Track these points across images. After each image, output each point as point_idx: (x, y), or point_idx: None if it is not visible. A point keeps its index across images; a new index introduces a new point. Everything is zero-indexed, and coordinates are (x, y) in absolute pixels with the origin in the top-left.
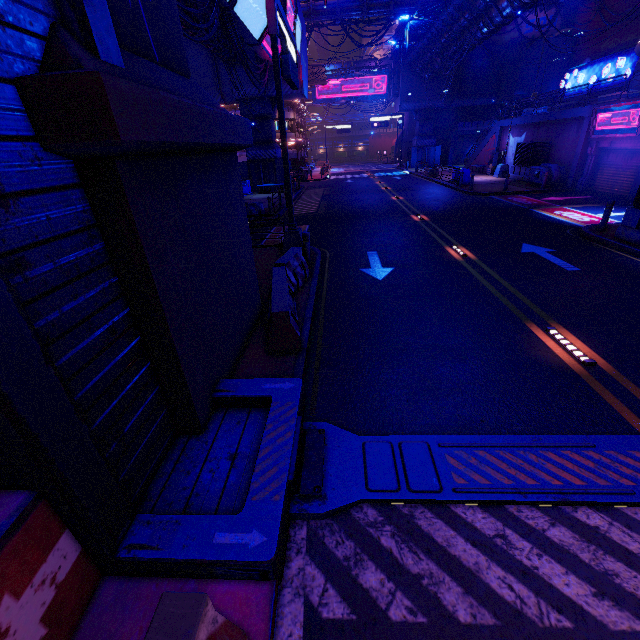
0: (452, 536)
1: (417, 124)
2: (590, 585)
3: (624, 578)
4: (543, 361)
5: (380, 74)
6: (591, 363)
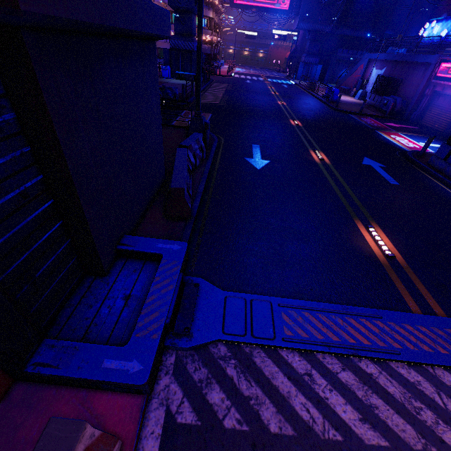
0: (276, 371)
1: (308, 43)
2: (359, 413)
3: (381, 410)
4: (360, 250)
5: None
6: (392, 256)
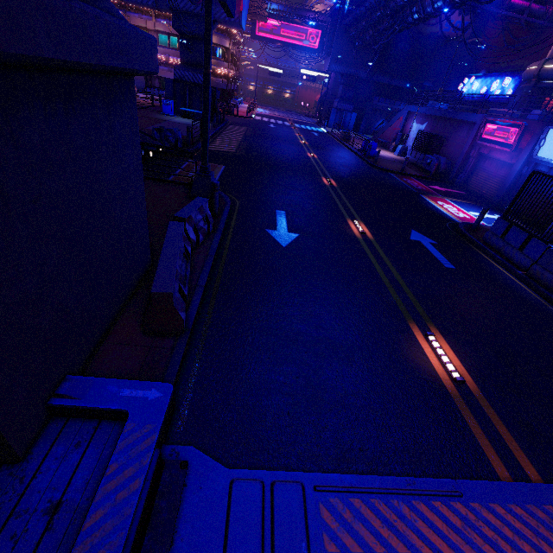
0: None
1: (341, 87)
2: None
3: None
4: (421, 373)
5: (317, 28)
6: (461, 381)
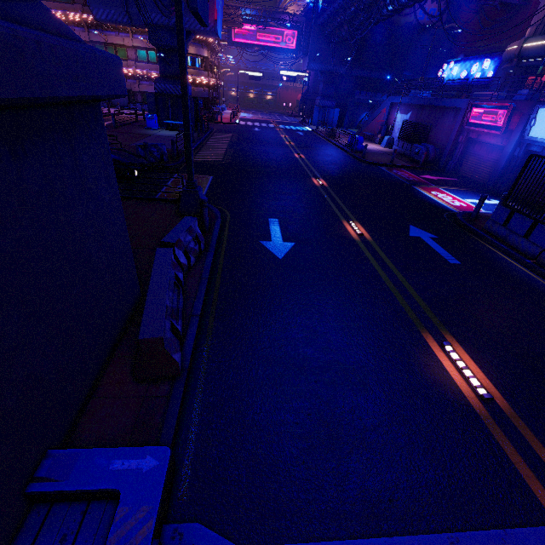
0: None
1: (321, 85)
2: None
3: None
4: (444, 392)
5: (292, 29)
6: (489, 398)
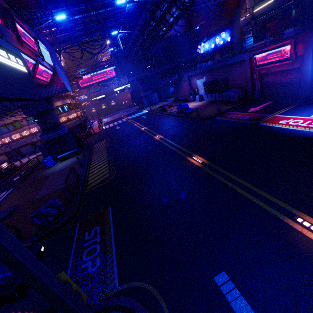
0: None
1: (140, 86)
2: None
3: None
4: None
5: (110, 67)
6: None
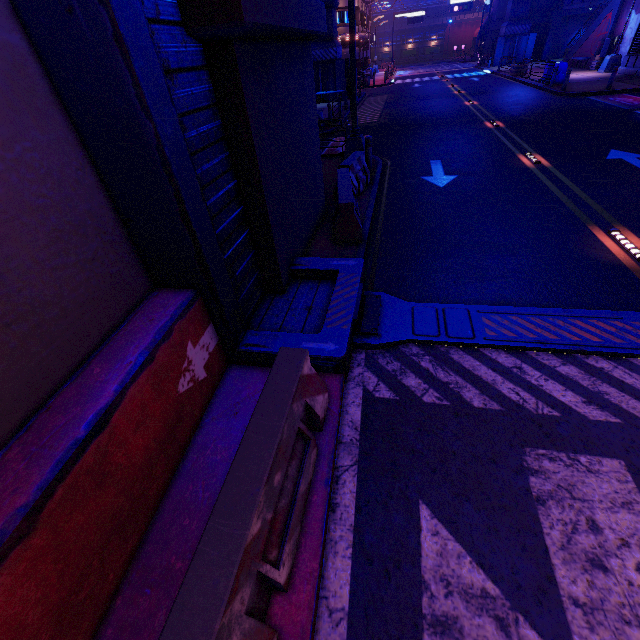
0: (477, 365)
1: (509, 4)
2: (582, 397)
3: (613, 396)
4: (595, 257)
5: None
6: None
